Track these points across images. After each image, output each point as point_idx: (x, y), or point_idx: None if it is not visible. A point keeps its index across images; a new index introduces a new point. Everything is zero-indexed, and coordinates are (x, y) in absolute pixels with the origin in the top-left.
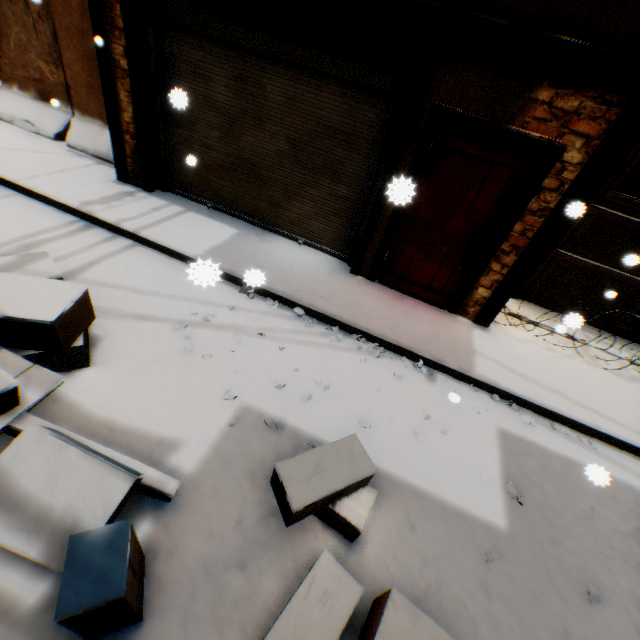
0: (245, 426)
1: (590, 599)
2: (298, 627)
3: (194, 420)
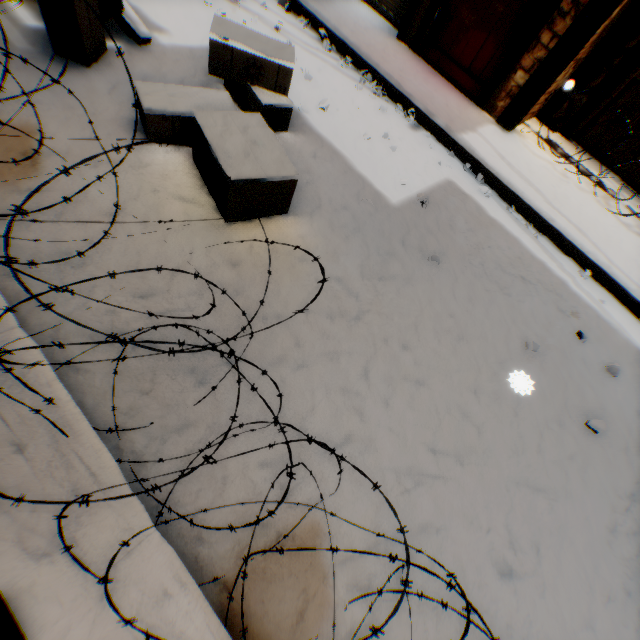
0: None
1: (430, 261)
2: (179, 95)
3: (185, 32)
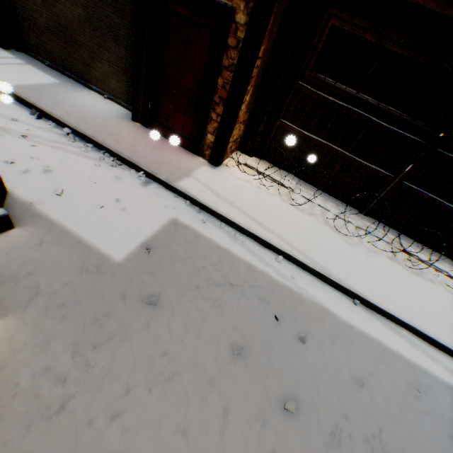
0: None
1: (148, 305)
2: None
3: None
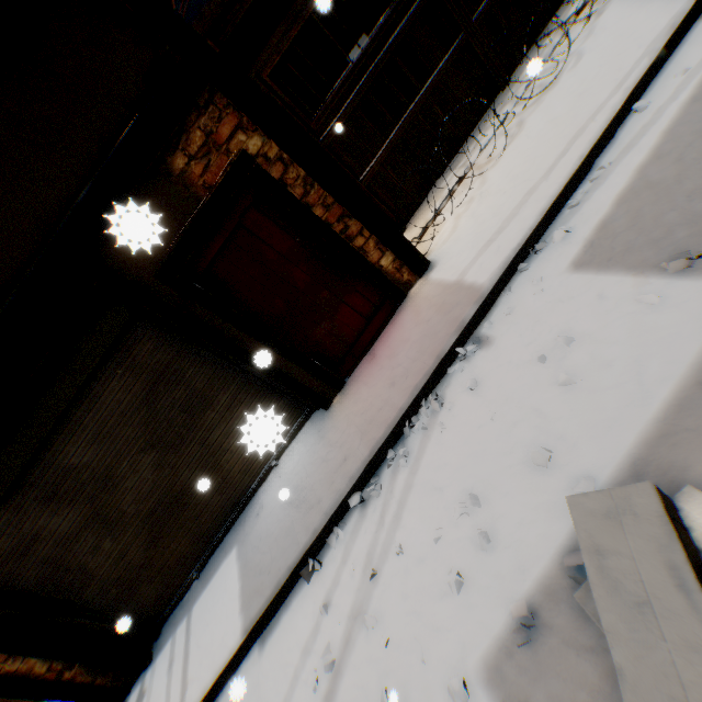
0: (522, 693)
1: None
2: None
3: None
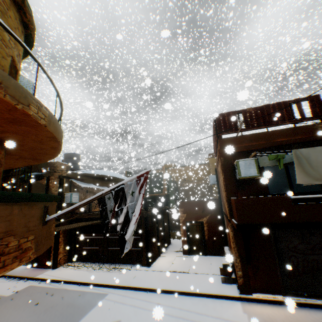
0: None
1: (12, 299)
2: None
3: None
